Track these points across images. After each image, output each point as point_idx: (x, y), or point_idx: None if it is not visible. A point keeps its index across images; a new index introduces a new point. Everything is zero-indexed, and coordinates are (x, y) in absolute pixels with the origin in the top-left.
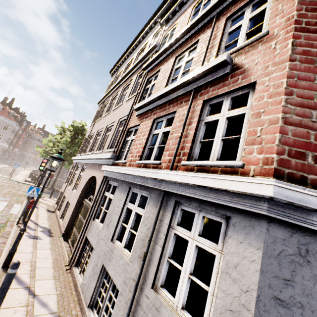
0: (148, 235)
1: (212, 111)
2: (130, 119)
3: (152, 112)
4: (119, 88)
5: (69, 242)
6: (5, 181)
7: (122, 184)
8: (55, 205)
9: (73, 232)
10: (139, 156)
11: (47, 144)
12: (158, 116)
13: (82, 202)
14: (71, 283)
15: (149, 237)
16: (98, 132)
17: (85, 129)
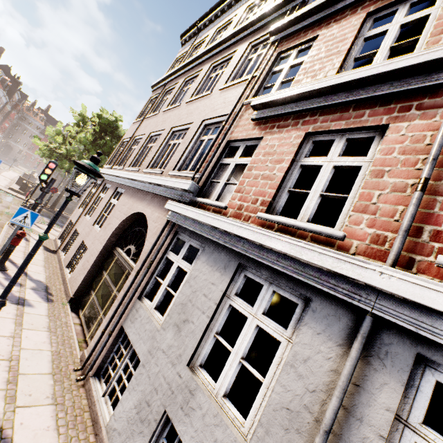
0: (314, 409)
1: (349, 144)
2: (233, 123)
3: (299, 117)
4: (200, 65)
5: (80, 316)
6: None
7: (215, 251)
8: (58, 241)
9: (90, 301)
10: (267, 203)
11: (52, 137)
12: (320, 129)
13: (111, 251)
14: (86, 412)
15: (328, 423)
16: (150, 135)
17: (119, 126)
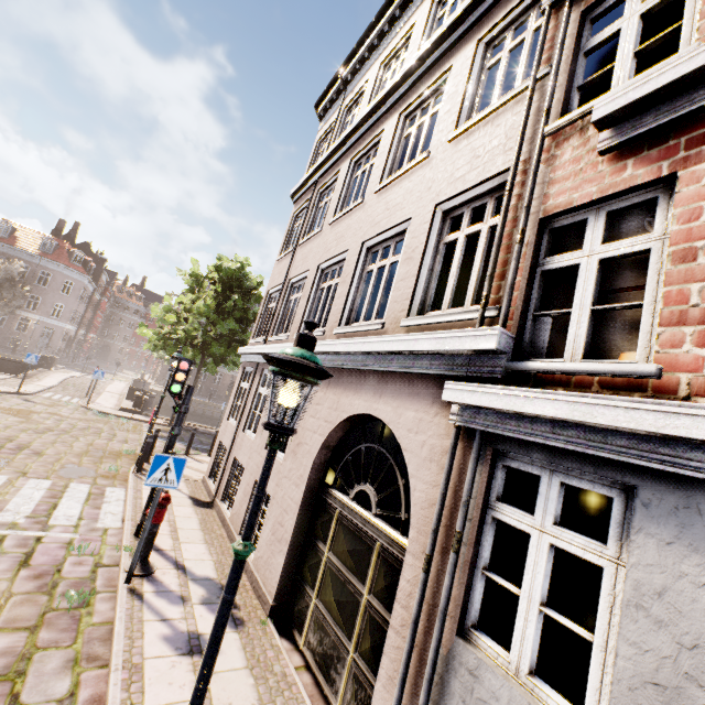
0: None
1: None
2: (535, 181)
3: None
4: (375, 127)
5: (299, 647)
6: (77, 413)
7: (704, 507)
8: (209, 482)
9: (311, 612)
10: None
11: (161, 319)
12: None
13: (320, 499)
14: None
15: None
16: (320, 269)
17: (248, 274)
